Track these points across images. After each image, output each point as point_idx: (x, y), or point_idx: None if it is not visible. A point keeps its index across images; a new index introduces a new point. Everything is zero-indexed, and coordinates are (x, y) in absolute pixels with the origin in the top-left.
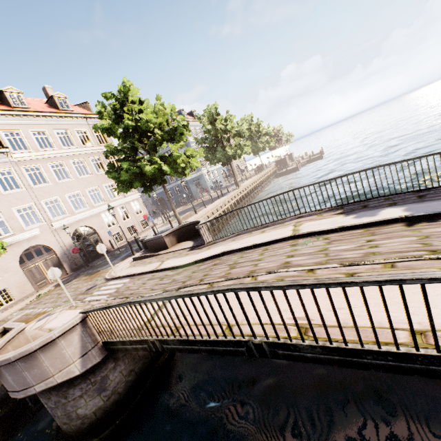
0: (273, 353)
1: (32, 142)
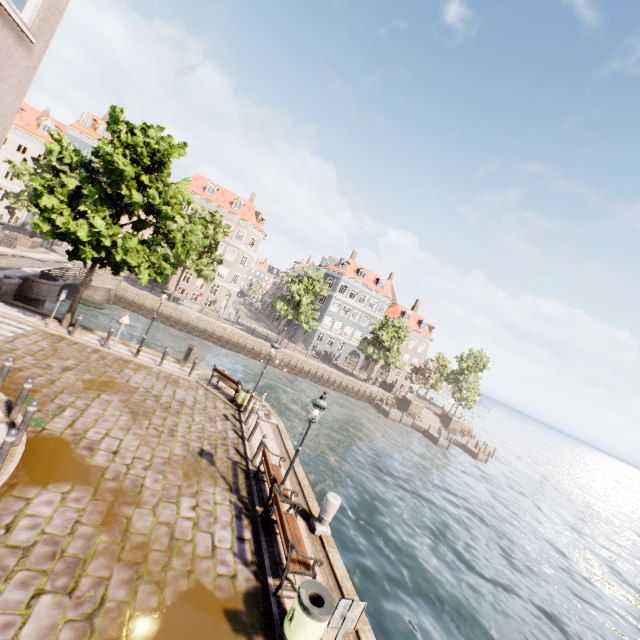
0: None
1: None
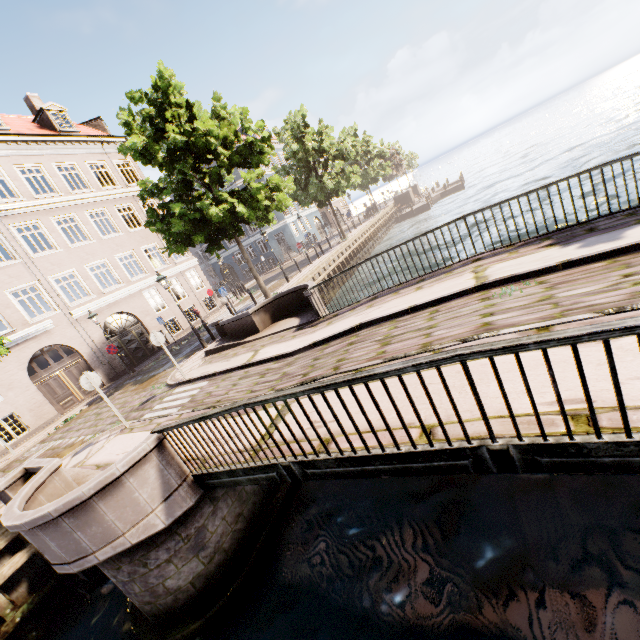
0: (528, 463)
1: (20, 185)
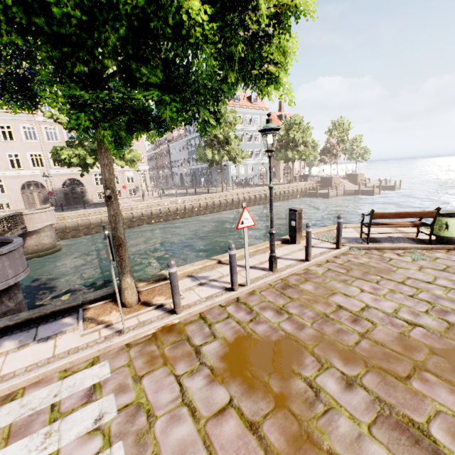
0: None
1: None
